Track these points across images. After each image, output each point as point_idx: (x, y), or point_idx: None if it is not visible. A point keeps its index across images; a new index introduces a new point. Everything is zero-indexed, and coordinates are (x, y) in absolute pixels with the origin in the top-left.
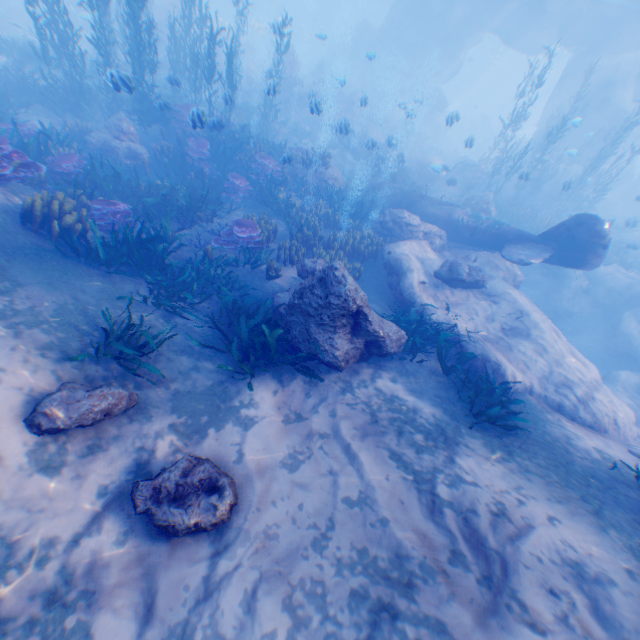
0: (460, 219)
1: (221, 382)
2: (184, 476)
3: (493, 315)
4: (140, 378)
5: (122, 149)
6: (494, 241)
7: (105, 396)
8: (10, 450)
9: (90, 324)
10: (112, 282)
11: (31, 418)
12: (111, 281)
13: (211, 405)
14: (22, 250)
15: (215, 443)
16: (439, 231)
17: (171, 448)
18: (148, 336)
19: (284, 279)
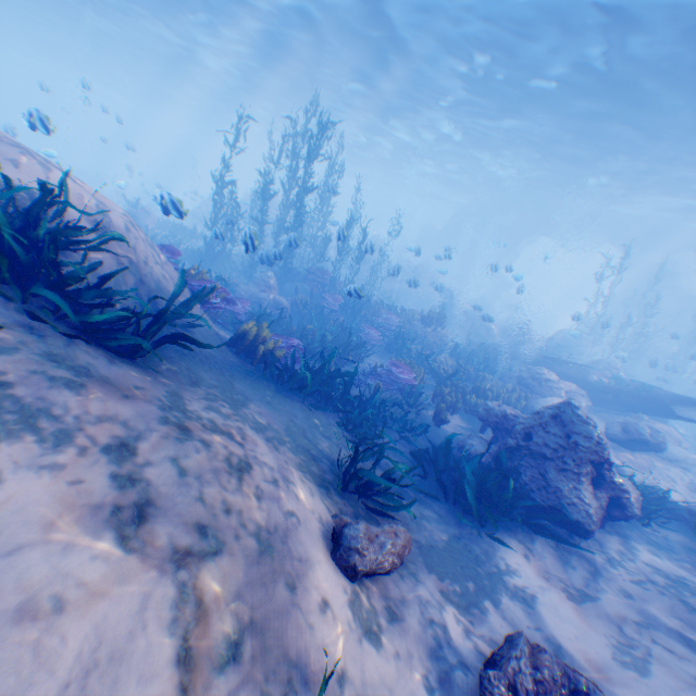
0: (597, 378)
1: (458, 538)
2: (532, 668)
3: (693, 484)
4: (381, 521)
5: (266, 298)
6: (644, 402)
7: (396, 534)
8: (335, 596)
9: (316, 450)
10: (309, 410)
11: (339, 553)
12: (308, 409)
13: (467, 568)
14: (236, 369)
15: (507, 624)
16: (579, 389)
17: (459, 626)
18: (397, 466)
19: (450, 425)
